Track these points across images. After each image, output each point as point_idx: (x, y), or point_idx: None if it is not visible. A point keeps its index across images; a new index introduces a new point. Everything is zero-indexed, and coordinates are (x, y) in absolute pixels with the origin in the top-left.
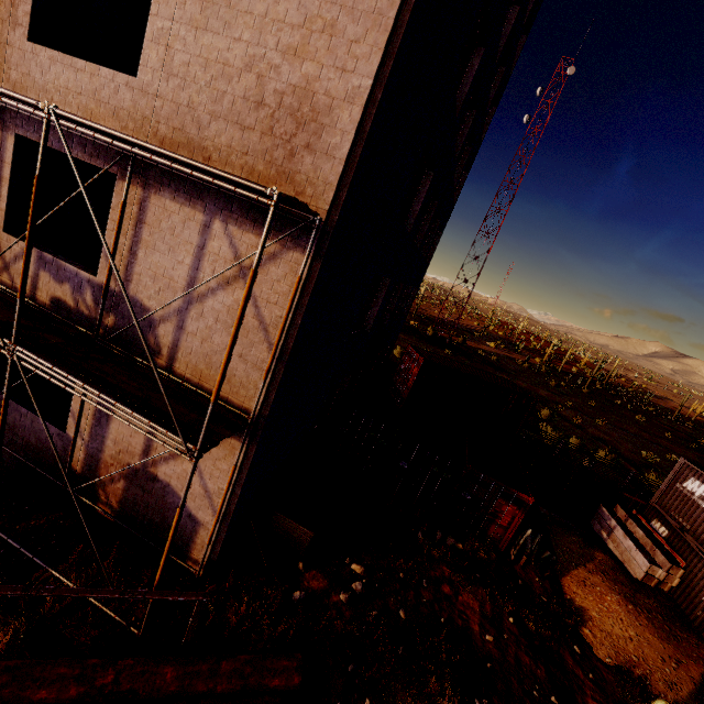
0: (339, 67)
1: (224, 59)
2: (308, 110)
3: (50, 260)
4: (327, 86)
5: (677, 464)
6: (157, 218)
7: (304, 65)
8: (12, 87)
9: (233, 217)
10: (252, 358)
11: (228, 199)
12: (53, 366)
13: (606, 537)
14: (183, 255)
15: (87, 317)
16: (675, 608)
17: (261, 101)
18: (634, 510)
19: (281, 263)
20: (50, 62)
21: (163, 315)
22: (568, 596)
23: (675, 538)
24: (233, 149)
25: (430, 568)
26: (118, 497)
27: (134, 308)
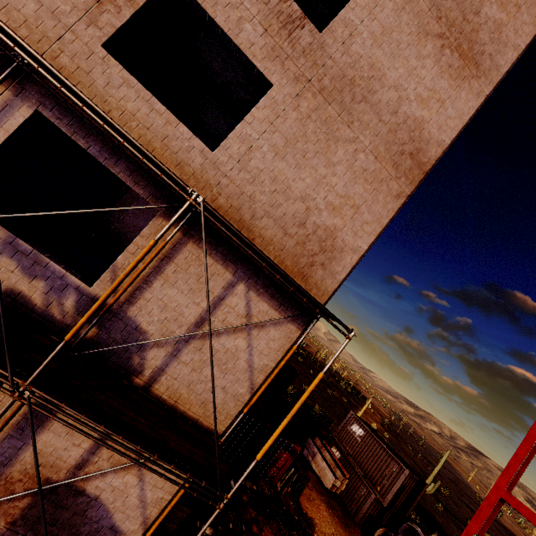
0: (354, 231)
1: (289, 185)
2: (330, 244)
3: (25, 249)
4: (344, 237)
5: (349, 414)
6: (188, 262)
7: (336, 218)
8: (56, 67)
9: (256, 286)
10: (233, 390)
11: (256, 273)
12: (83, 415)
13: (311, 459)
14: (201, 299)
15: (57, 321)
16: (343, 505)
17: (303, 223)
18: (324, 440)
19: (280, 329)
20: (122, 81)
21: (159, 340)
22: (304, 511)
23: (344, 459)
24: (274, 242)
25: (244, 512)
26: (11, 517)
27: (128, 327)
